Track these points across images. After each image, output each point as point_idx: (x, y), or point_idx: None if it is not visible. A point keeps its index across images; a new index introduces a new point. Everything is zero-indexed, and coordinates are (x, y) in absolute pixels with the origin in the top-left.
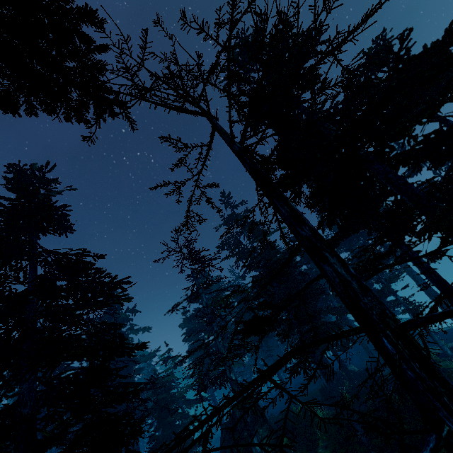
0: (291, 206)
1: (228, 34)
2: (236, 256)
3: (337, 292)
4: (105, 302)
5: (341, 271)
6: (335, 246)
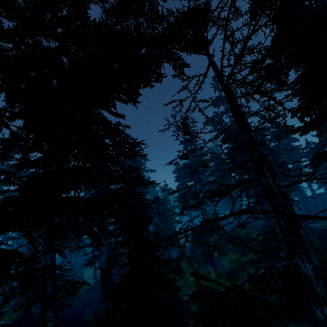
0: (251, 135)
1: (228, 9)
2: (217, 131)
3: (265, 191)
4: (131, 155)
5: (270, 181)
6: (305, 132)
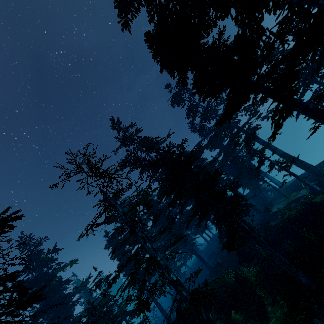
0: None
1: None
2: (139, 168)
3: None
4: None
5: None
6: (229, 121)
